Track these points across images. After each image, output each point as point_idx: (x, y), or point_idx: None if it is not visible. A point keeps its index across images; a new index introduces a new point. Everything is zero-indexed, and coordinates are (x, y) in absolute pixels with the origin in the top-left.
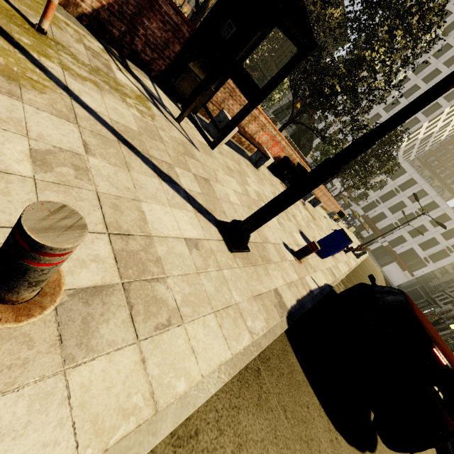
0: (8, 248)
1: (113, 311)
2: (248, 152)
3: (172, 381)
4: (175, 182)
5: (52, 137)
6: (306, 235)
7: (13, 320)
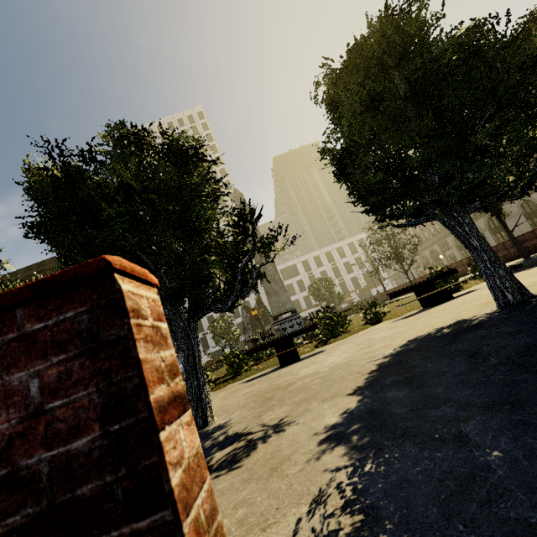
0: None
1: None
2: None
3: None
4: None
5: None
6: None
7: None
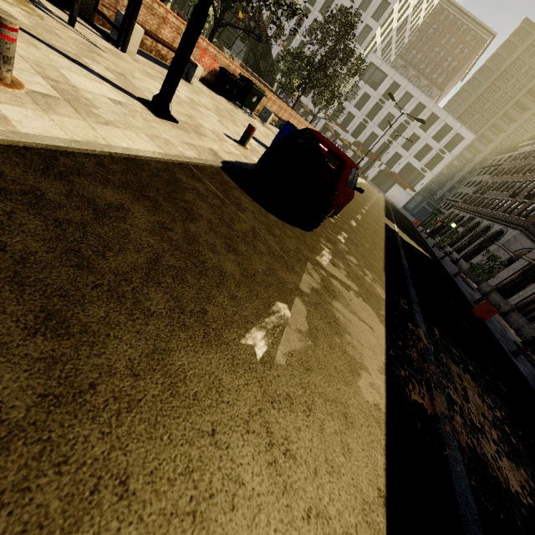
0: None
1: (63, 106)
2: None
3: (117, 141)
4: (86, 67)
5: None
6: (261, 141)
7: (5, 87)
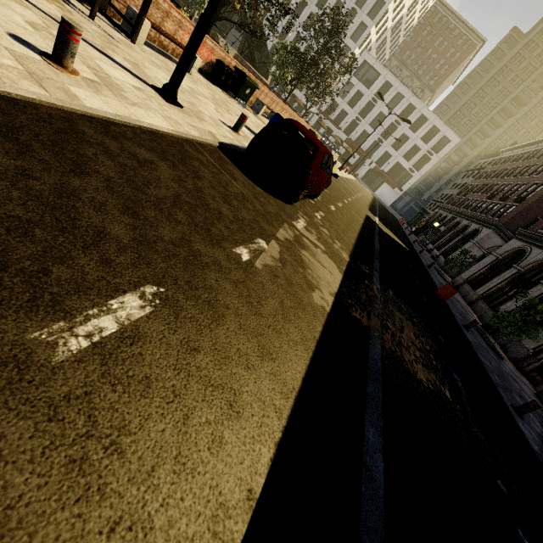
0: (62, 33)
1: (105, 90)
2: (176, 59)
3: (143, 118)
4: (111, 57)
5: (27, 16)
6: (253, 130)
7: (70, 74)
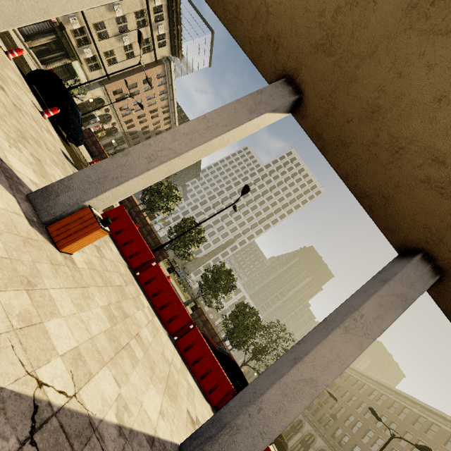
0: None
1: None
2: None
3: None
4: None
5: None
6: None
7: None
